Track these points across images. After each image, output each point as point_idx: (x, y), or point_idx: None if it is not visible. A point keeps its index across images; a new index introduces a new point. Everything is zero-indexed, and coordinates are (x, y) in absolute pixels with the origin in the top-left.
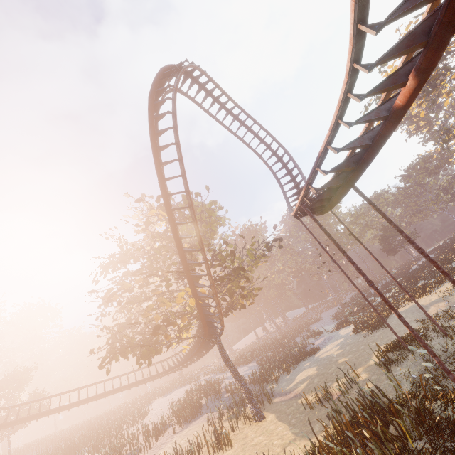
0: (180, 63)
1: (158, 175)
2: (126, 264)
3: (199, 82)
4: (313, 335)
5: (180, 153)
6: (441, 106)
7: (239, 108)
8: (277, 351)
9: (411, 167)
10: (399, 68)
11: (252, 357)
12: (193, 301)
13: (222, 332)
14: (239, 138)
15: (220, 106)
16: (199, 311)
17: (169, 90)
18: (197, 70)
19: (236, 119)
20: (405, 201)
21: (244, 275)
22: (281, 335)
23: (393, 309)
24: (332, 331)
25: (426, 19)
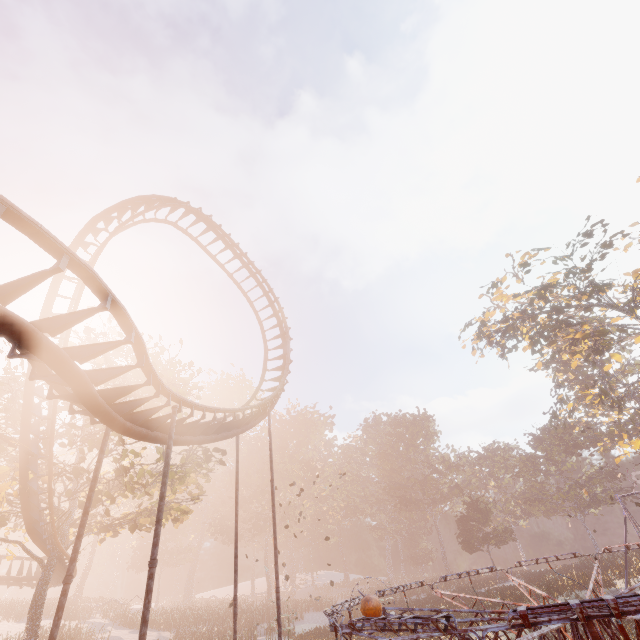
0: (161, 199)
1: (43, 306)
2: (1, 393)
3: (208, 222)
4: (270, 631)
5: (81, 292)
6: (602, 365)
7: (253, 267)
8: (217, 630)
9: (548, 429)
10: (43, 319)
11: (176, 621)
12: (5, 487)
13: (64, 554)
14: (248, 299)
15: (234, 256)
16: (22, 506)
17: (150, 219)
18: (195, 211)
19: (253, 276)
20: (525, 475)
21: (192, 481)
22: (260, 605)
23: (49, 639)
24: (295, 638)
25: (5, 285)
